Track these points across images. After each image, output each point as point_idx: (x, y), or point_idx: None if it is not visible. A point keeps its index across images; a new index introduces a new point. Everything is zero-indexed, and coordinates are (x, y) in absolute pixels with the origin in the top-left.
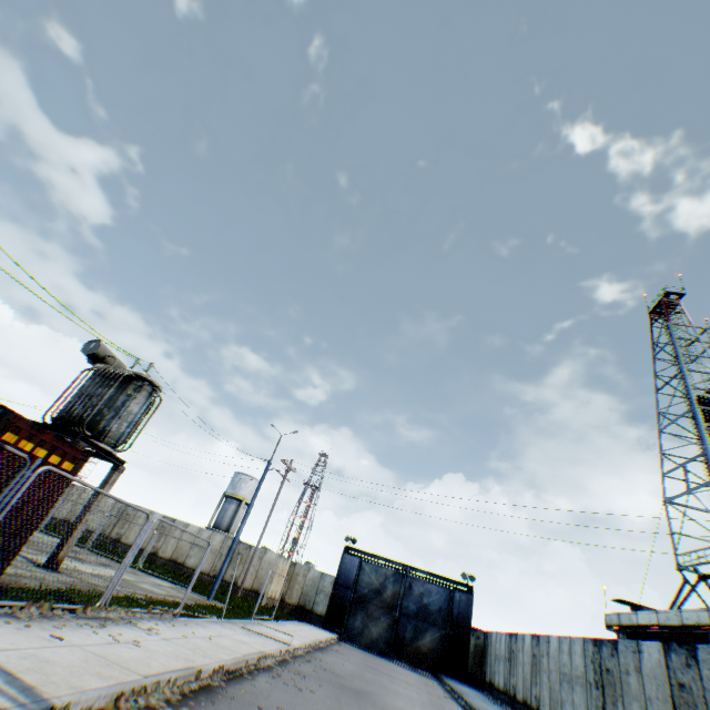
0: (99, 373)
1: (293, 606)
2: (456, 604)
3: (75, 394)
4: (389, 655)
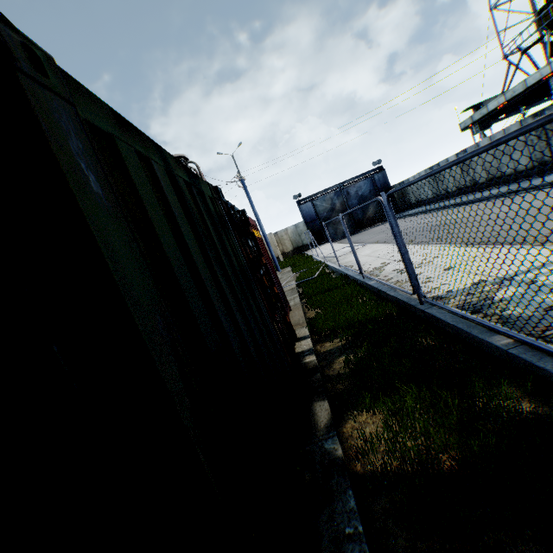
0: None
1: (292, 251)
2: (378, 182)
3: None
4: (356, 232)
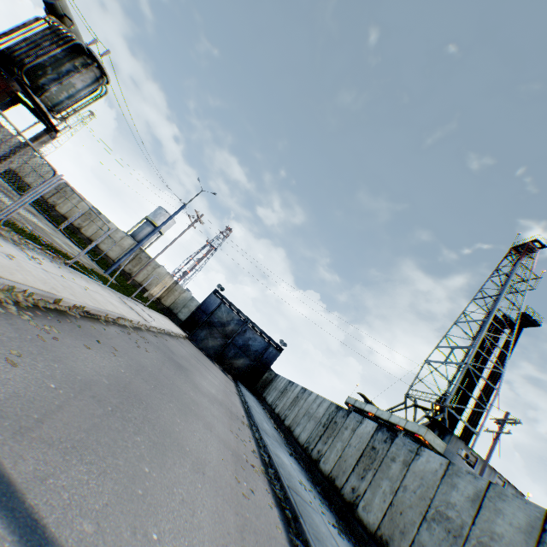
0: (51, 26)
1: (165, 307)
2: (267, 353)
3: (22, 34)
4: (213, 359)
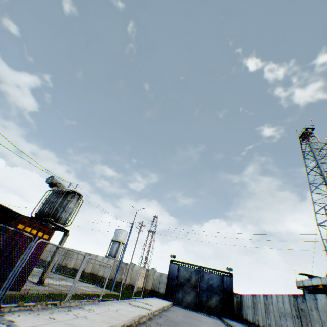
0: (54, 191)
1: (149, 290)
2: (225, 282)
3: (45, 202)
4: (196, 309)
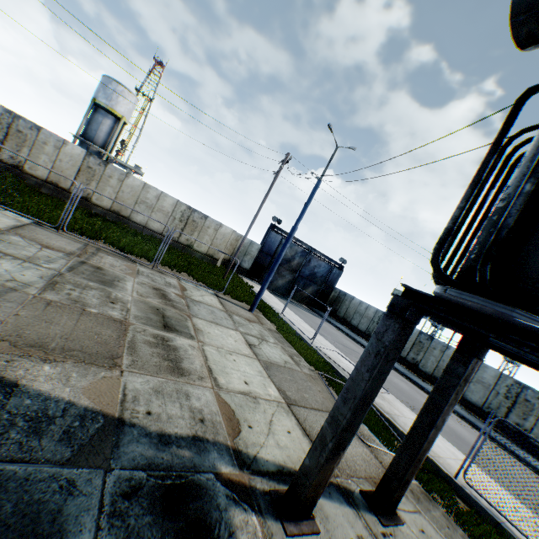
0: None
1: (225, 261)
2: (332, 275)
3: None
4: (286, 296)
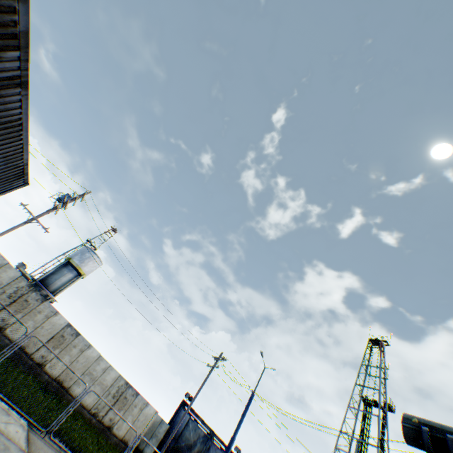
0: None
1: None
2: None
3: None
4: None
